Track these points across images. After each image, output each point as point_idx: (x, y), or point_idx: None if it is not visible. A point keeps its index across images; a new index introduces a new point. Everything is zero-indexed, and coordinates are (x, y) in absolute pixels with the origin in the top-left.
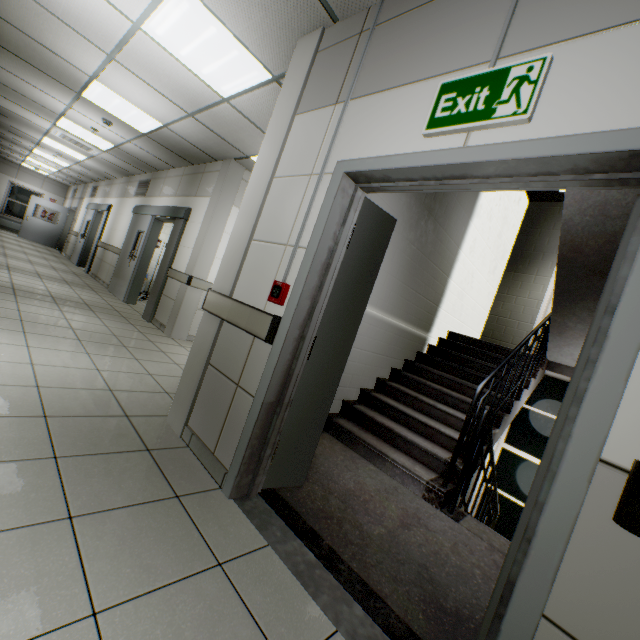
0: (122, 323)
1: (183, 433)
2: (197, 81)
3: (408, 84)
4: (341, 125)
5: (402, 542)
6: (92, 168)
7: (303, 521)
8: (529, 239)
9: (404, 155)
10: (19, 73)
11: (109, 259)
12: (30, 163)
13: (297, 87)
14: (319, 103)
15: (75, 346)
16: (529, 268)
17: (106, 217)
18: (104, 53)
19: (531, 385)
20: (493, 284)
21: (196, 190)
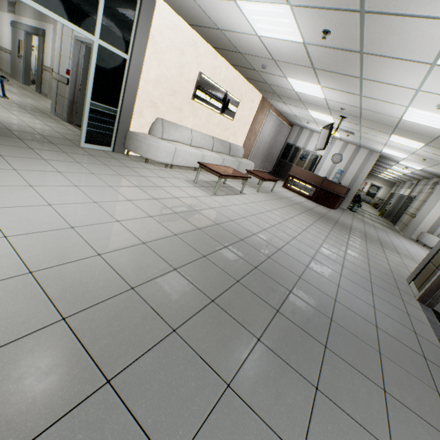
0: (27, 92)
1: (55, 114)
2: None
3: None
4: None
5: None
6: None
7: None
8: None
9: (84, 38)
10: None
11: (5, 57)
12: None
13: None
14: None
15: (13, 94)
16: None
17: None
18: None
19: None
20: None
21: (45, 18)
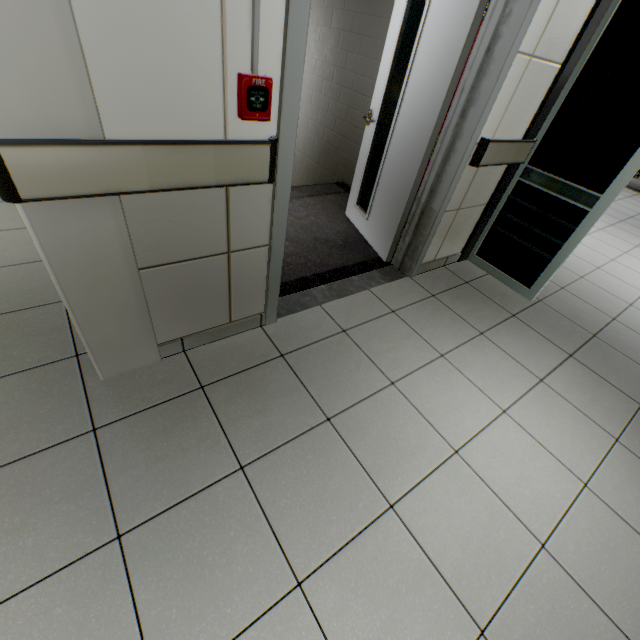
0: None
1: (162, 355)
2: None
3: None
4: None
5: (297, 239)
6: None
7: (291, 283)
8: None
9: None
10: None
11: None
12: None
13: None
14: None
15: None
16: None
17: None
18: None
19: None
20: None
21: None
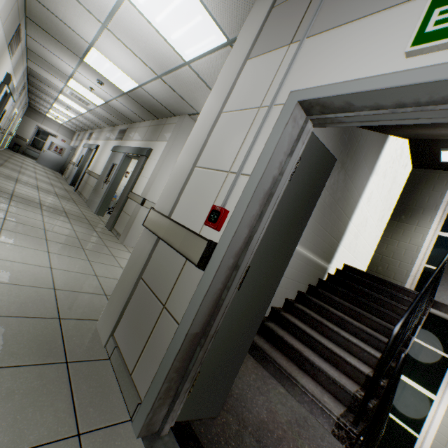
0: (88, 229)
1: (108, 343)
2: (166, 46)
3: (379, 11)
4: (295, 60)
5: None
6: (90, 119)
7: None
8: (411, 197)
9: (378, 76)
10: (43, 42)
11: (91, 182)
12: (51, 114)
13: (251, 36)
14: (272, 46)
15: (40, 244)
16: (410, 219)
17: (94, 153)
18: (99, 22)
19: (422, 321)
20: (380, 229)
21: (157, 136)
